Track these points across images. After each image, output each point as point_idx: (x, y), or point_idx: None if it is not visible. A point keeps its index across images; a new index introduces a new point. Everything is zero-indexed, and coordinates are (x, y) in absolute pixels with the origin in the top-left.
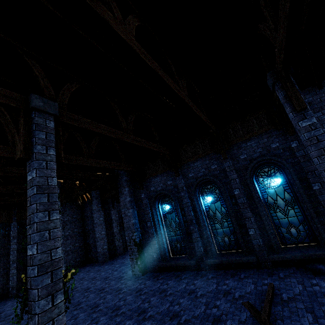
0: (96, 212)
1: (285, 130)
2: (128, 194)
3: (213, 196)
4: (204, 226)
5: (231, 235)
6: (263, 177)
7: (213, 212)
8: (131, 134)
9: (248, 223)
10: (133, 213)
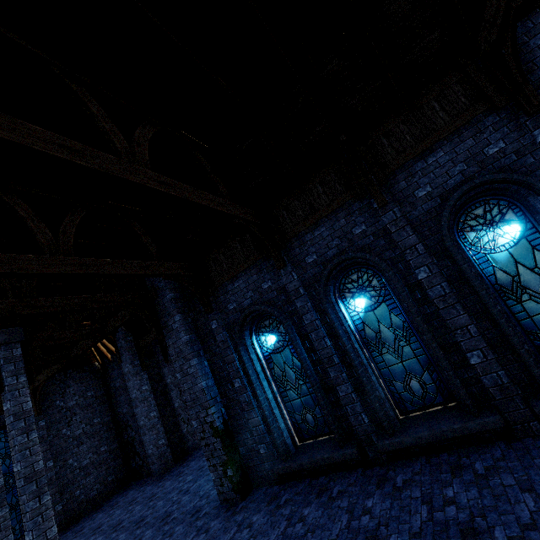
0: (131, 377)
1: (515, 106)
2: (182, 327)
3: (366, 295)
4: (361, 365)
5: (424, 373)
6: (477, 230)
7: (373, 331)
8: (147, 169)
9: (464, 340)
10: (200, 365)
